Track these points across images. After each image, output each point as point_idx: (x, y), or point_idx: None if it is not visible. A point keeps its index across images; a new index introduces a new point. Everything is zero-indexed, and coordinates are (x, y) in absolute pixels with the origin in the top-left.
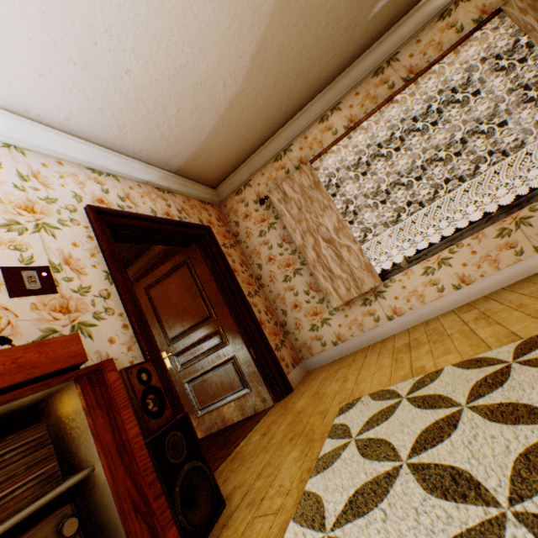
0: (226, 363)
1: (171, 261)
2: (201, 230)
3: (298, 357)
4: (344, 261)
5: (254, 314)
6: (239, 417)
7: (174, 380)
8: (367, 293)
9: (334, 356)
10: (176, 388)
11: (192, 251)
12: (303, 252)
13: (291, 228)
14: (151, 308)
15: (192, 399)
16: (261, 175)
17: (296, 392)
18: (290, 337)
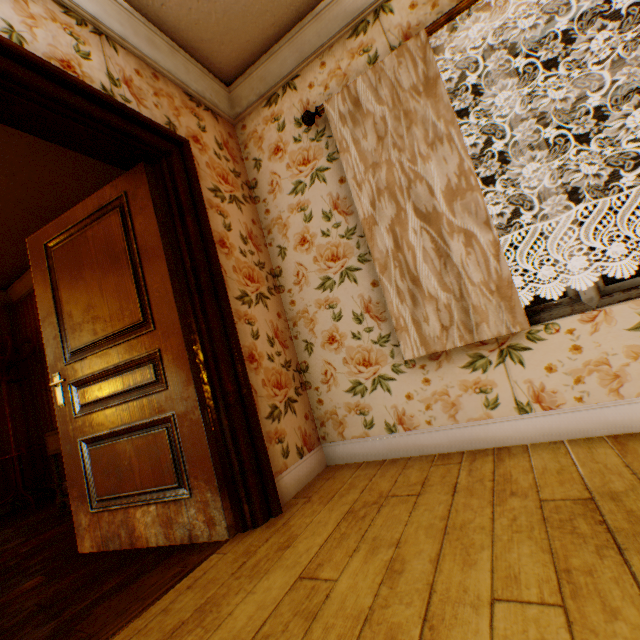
0: (156, 426)
1: (96, 198)
2: (161, 139)
3: (317, 435)
4: (451, 265)
5: (235, 338)
6: (159, 539)
7: (65, 431)
8: (485, 345)
9: (383, 451)
10: (67, 448)
11: (134, 181)
12: (367, 233)
13: (354, 179)
14: (51, 286)
15: (87, 476)
16: (320, 65)
17: (280, 527)
18: (310, 395)
